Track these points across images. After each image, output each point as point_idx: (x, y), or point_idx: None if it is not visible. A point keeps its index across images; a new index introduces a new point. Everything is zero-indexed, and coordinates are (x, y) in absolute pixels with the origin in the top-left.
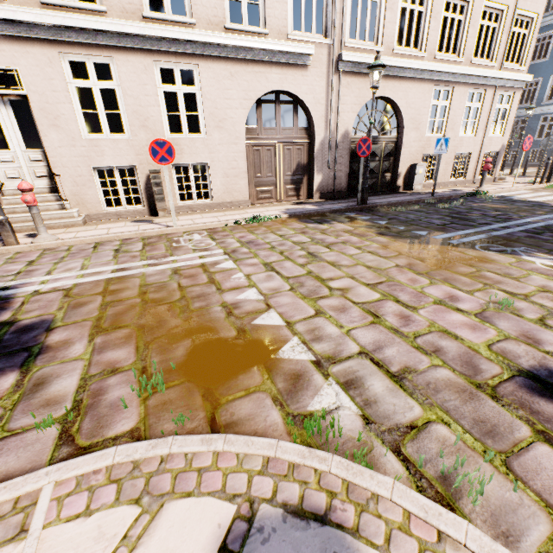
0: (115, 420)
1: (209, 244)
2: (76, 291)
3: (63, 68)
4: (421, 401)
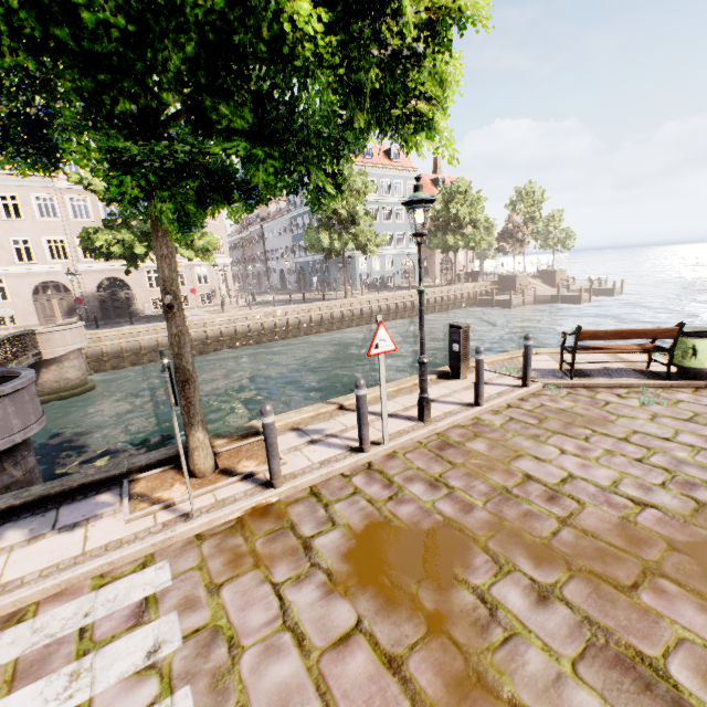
0: None
1: None
2: None
3: None
4: None
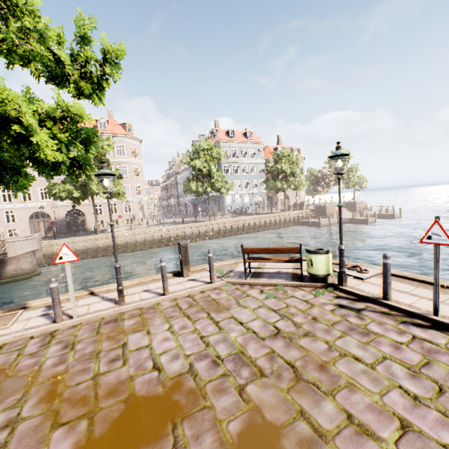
0: None
1: None
2: None
3: None
4: None
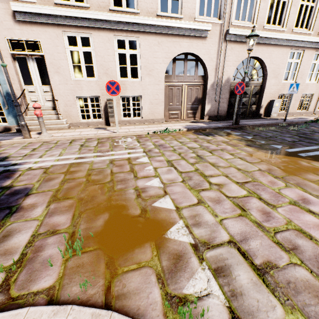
0: (41, 276)
1: (135, 144)
2: (51, 170)
3: (64, 40)
4: (282, 301)
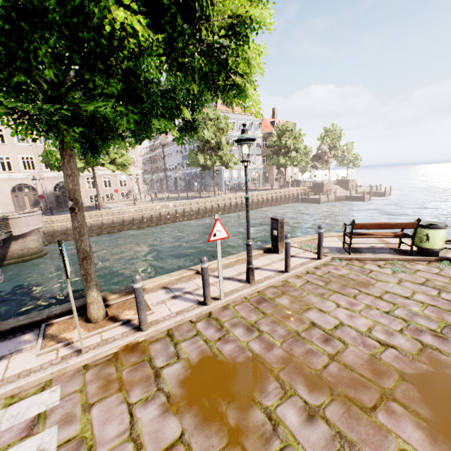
0: None
1: None
2: None
3: None
4: None
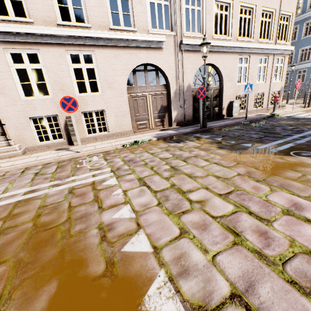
0: None
1: (102, 163)
2: None
3: (6, 58)
4: None
